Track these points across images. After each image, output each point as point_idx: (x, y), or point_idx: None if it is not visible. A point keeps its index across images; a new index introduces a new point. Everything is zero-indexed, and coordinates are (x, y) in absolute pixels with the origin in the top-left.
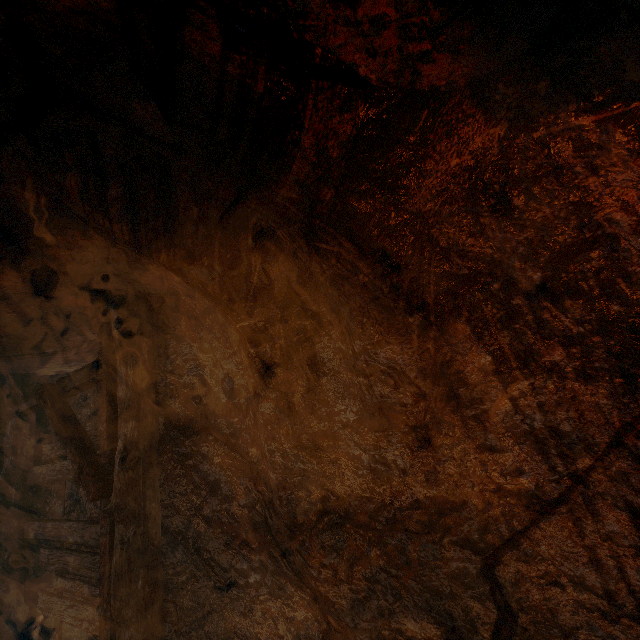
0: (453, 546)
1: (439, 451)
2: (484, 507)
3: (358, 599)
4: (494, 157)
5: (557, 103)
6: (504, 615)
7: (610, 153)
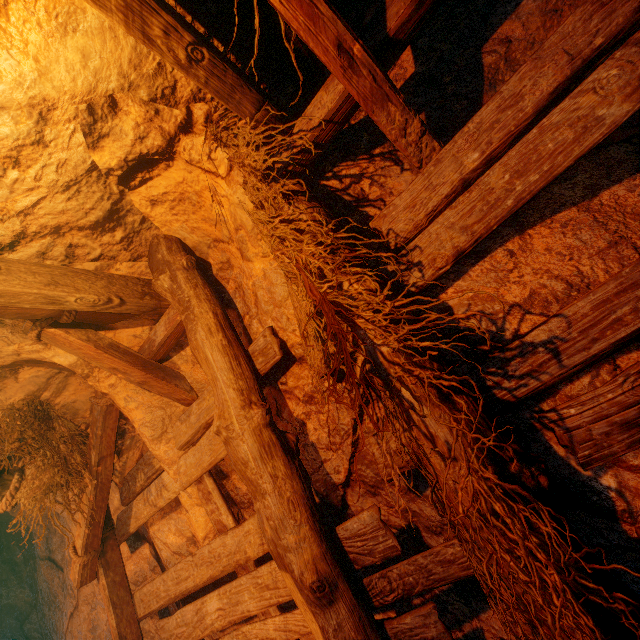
0: (14, 619)
1: (10, 588)
2: (22, 606)
3: (4, 633)
4: None
5: None
6: (29, 639)
7: None
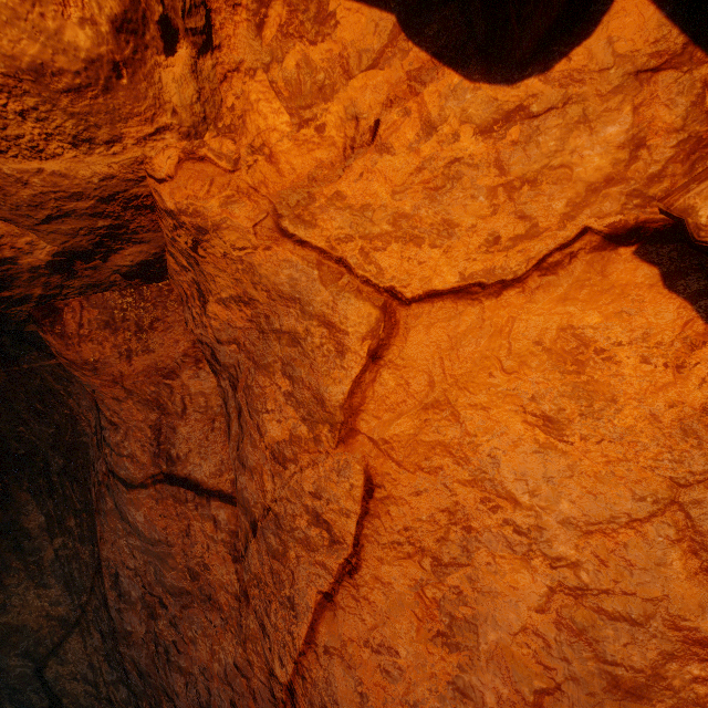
0: (18, 657)
1: (9, 589)
2: (39, 628)
3: None
4: (6, 377)
5: (25, 350)
6: (54, 700)
7: (75, 385)
